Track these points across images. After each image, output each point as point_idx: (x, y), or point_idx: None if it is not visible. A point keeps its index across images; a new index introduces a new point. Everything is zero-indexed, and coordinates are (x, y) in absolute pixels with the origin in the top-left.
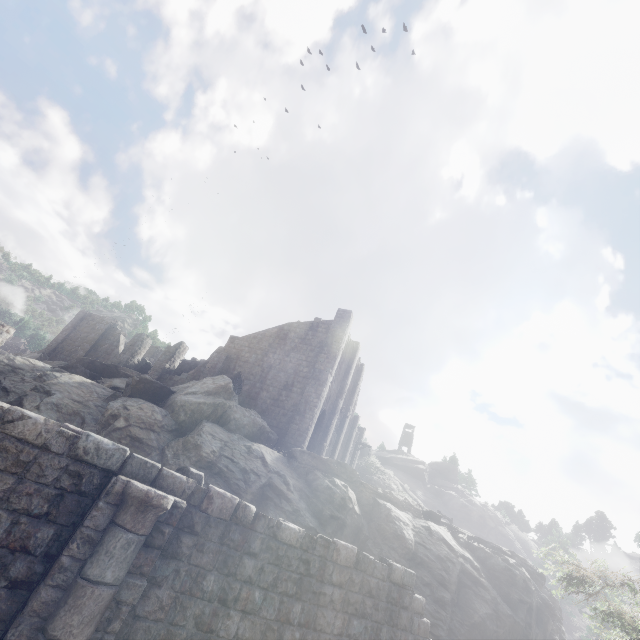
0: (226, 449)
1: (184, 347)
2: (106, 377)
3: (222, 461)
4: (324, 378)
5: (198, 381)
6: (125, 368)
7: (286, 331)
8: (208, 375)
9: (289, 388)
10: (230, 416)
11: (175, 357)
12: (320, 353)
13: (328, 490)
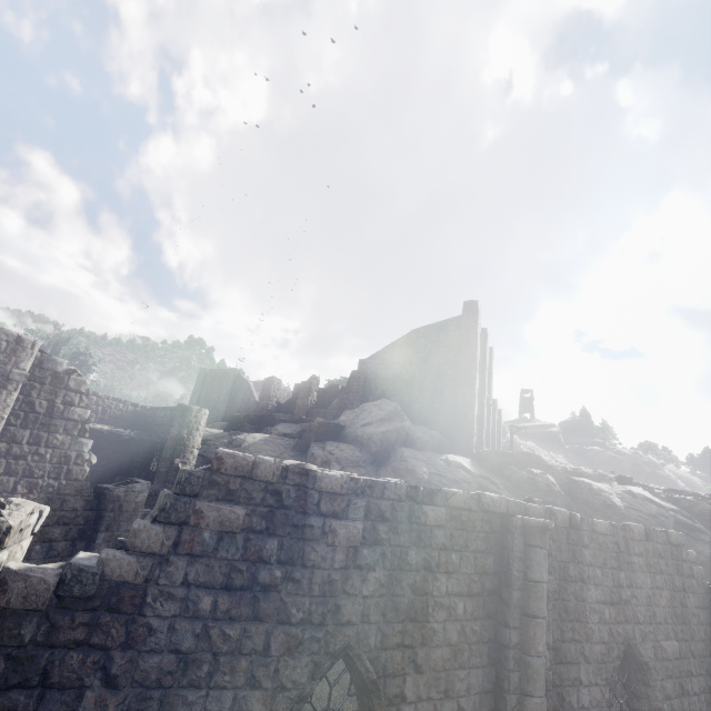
0: (430, 467)
1: (316, 380)
2: (264, 427)
3: (433, 478)
4: (473, 376)
5: (361, 411)
6: (278, 414)
7: (415, 339)
8: (354, 401)
9: (440, 394)
10: (413, 437)
11: (312, 391)
12: (460, 352)
13: (530, 480)
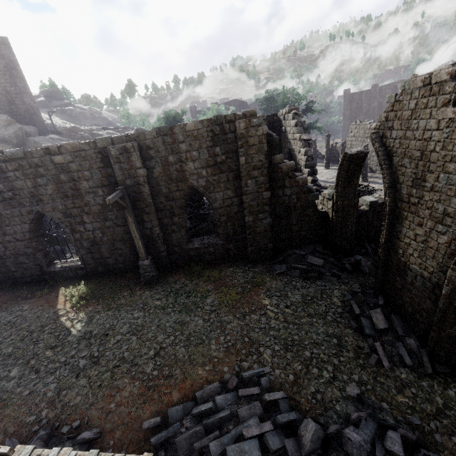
0: (48, 143)
1: None
2: None
3: None
4: (30, 91)
5: None
6: None
7: None
8: None
9: (14, 103)
10: (28, 131)
11: None
12: (13, 76)
13: (82, 137)
